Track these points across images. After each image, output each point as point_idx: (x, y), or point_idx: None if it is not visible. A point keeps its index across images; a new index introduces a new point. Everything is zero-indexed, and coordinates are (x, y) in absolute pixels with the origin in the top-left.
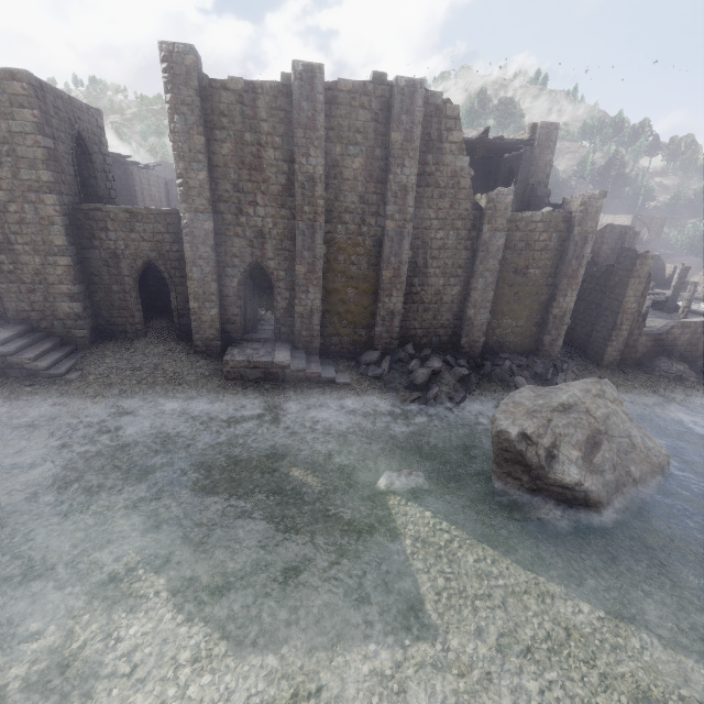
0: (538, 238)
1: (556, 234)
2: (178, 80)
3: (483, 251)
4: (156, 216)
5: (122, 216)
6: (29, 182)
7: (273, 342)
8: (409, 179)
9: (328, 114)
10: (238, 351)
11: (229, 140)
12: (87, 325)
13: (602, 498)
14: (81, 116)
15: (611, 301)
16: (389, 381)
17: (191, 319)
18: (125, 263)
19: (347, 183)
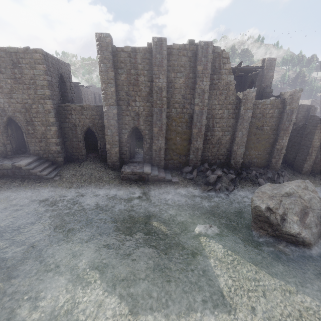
0: (268, 112)
1: (277, 110)
2: (103, 49)
3: (241, 119)
4: (92, 107)
5: (78, 108)
6: (40, 95)
7: (142, 163)
8: (205, 87)
9: (168, 60)
10: (127, 167)
11: (124, 73)
12: (62, 156)
13: (311, 241)
14: (62, 66)
15: (305, 141)
16: (197, 180)
17: (107, 153)
18: (79, 128)
19: (176, 90)
